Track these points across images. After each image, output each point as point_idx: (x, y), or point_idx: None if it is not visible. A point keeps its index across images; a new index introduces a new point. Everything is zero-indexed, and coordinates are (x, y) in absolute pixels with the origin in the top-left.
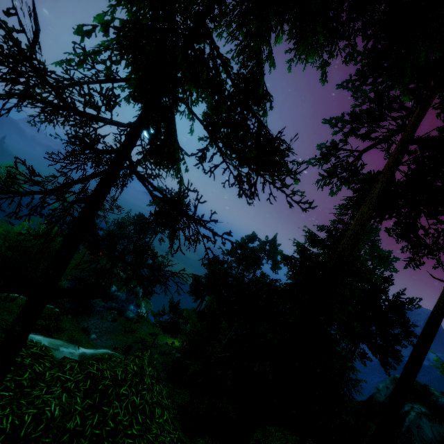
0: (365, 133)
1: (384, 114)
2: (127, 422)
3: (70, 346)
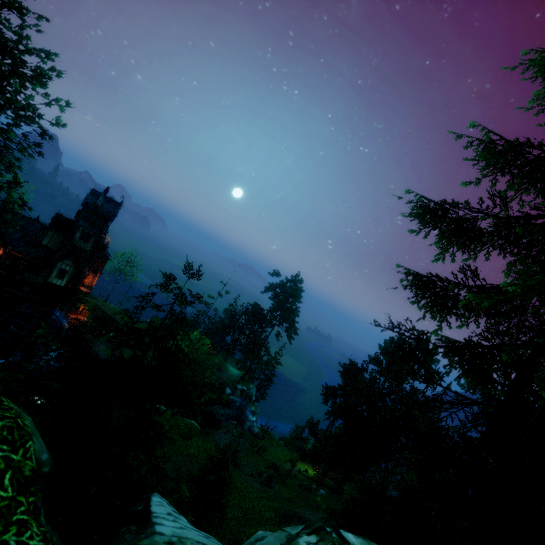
0: None
1: None
2: None
3: None
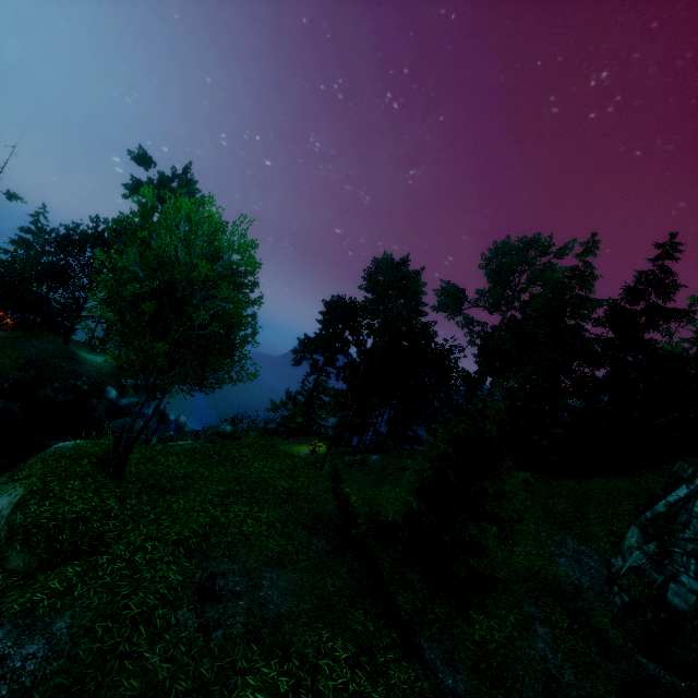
0: None
1: None
2: None
3: None
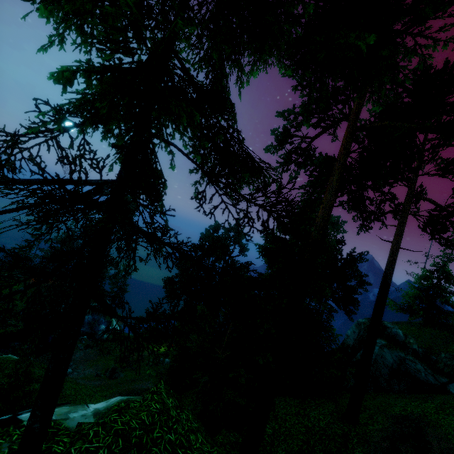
0: (316, 123)
1: (330, 104)
2: None
3: (78, 408)
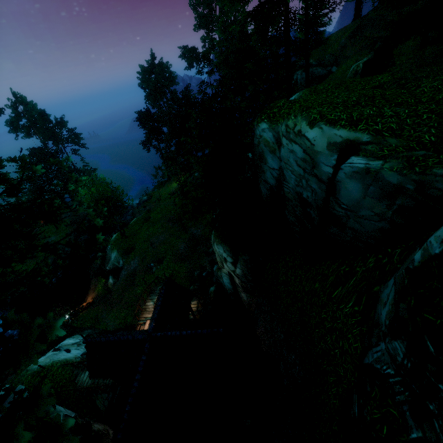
0: None
1: None
2: None
3: None
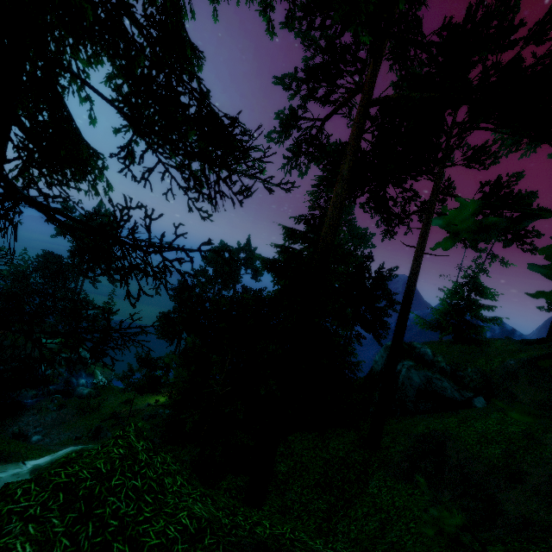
0: (325, 96)
1: (340, 70)
2: (135, 510)
3: (9, 467)
